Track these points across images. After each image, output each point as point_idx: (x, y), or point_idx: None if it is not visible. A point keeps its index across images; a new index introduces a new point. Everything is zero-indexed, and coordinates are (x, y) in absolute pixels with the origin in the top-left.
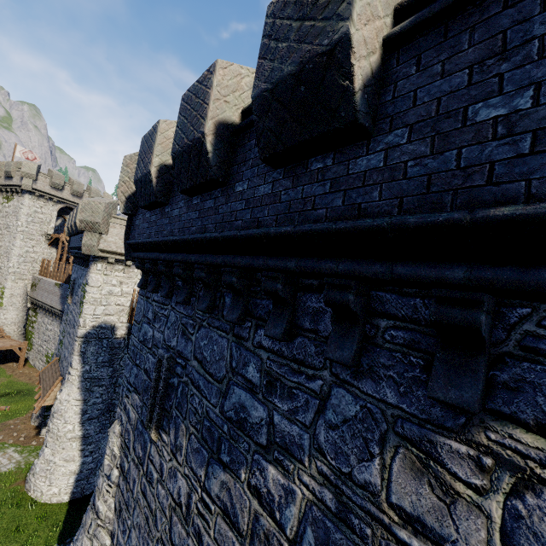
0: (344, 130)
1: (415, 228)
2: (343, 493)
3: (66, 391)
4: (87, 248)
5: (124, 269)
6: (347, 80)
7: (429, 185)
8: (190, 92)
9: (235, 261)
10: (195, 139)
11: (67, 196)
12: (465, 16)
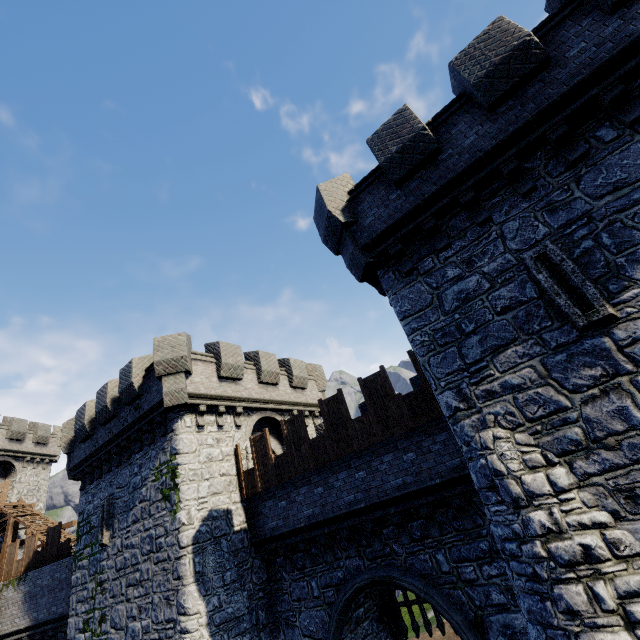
0: None
1: None
2: None
3: None
4: (171, 397)
5: (217, 419)
6: None
7: None
8: (468, 49)
9: (620, 71)
10: (517, 45)
11: (2, 444)
12: None
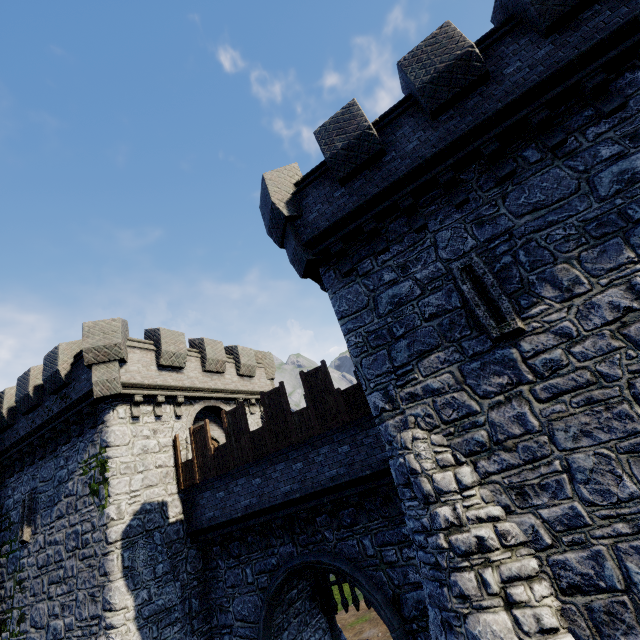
0: None
1: None
2: None
3: None
4: (102, 387)
5: (155, 409)
6: None
7: None
8: (416, 51)
9: (547, 96)
10: (460, 55)
11: None
12: None
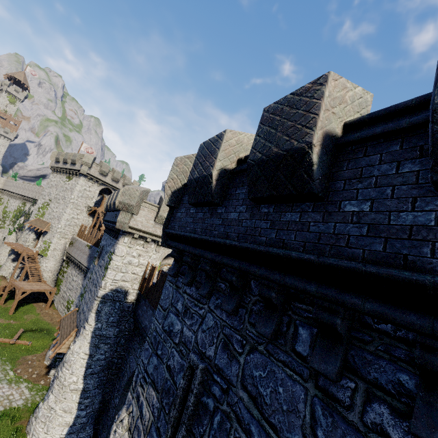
0: None
1: None
2: None
3: (78, 343)
4: (120, 224)
5: (144, 244)
6: None
7: None
8: (279, 104)
9: (348, 300)
10: (294, 149)
11: (109, 181)
12: None
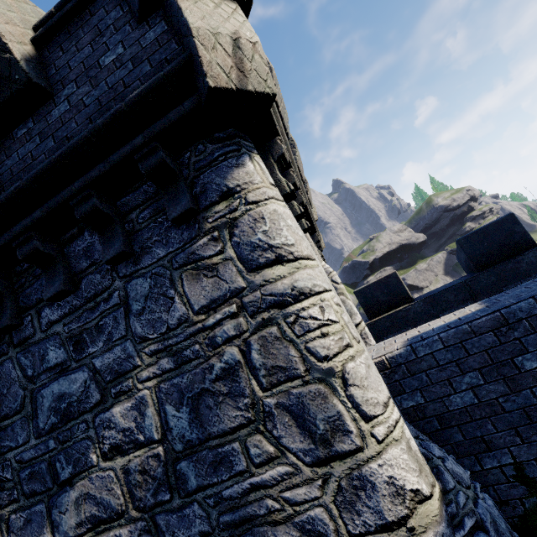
0: (25, 90)
1: (104, 125)
2: (172, 346)
3: None
4: None
5: None
6: (7, 53)
7: (100, 103)
8: None
9: None
10: None
11: None
12: (75, 23)
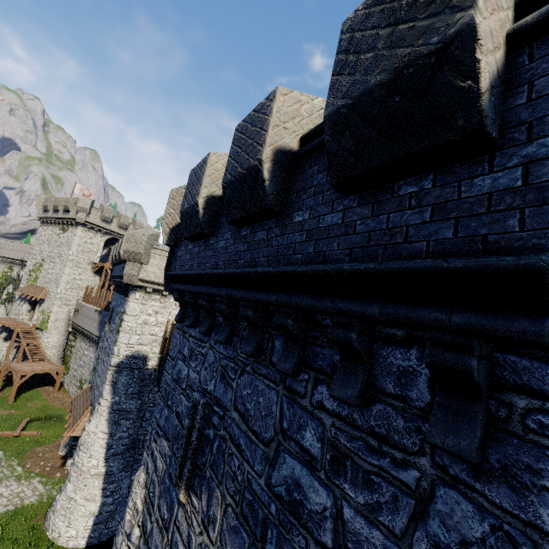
0: (459, 142)
1: None
2: None
3: (94, 422)
4: (128, 277)
5: (161, 298)
6: (469, 80)
7: None
8: (245, 122)
9: (293, 301)
10: (251, 167)
11: (114, 228)
12: None
